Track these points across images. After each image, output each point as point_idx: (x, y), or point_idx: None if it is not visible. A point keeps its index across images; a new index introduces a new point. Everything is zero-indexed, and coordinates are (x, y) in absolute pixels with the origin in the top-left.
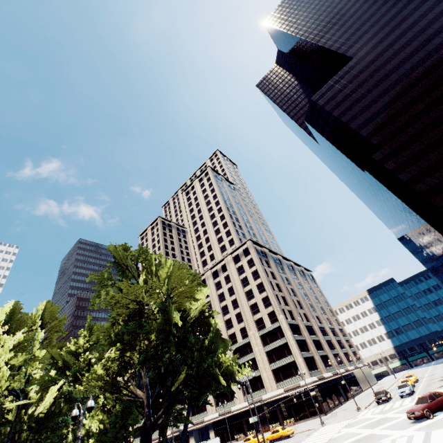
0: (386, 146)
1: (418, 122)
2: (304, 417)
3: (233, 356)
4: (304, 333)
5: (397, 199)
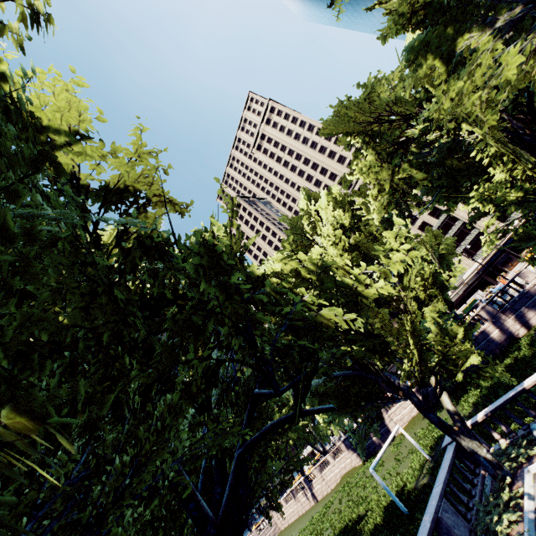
0: None
1: None
2: None
3: None
4: None
5: None
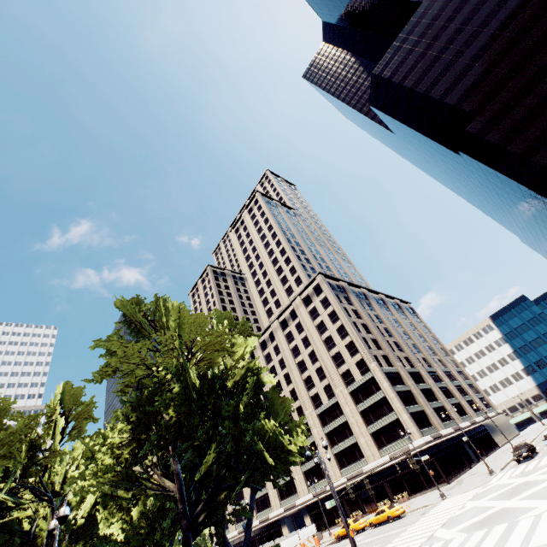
0: (485, 111)
1: (527, 67)
2: (420, 489)
3: (299, 422)
4: (408, 382)
5: (511, 181)
